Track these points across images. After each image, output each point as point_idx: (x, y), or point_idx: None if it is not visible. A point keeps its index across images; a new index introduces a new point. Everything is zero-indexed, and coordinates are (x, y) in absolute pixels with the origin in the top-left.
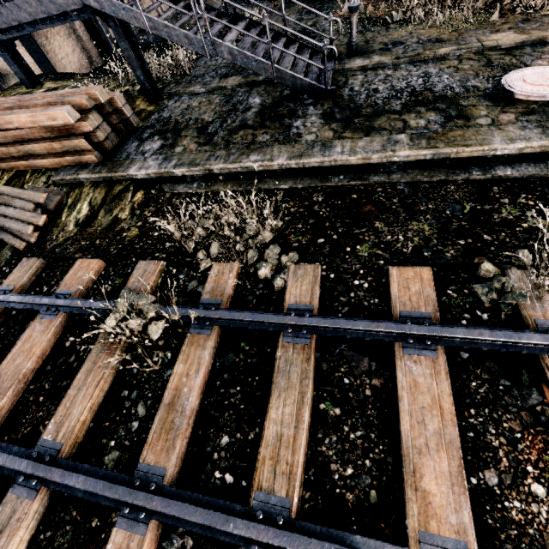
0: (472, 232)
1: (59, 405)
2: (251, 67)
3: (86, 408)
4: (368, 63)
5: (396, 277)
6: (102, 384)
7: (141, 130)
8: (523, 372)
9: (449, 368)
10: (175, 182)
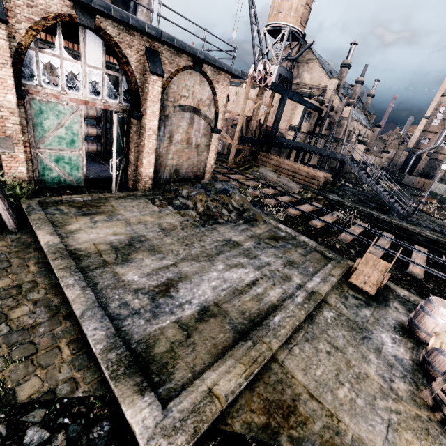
0: (442, 256)
1: (322, 217)
2: (380, 195)
3: (329, 220)
4: (420, 218)
5: (416, 246)
6: (332, 220)
7: (327, 190)
8: (445, 269)
9: (426, 261)
10: (339, 206)
